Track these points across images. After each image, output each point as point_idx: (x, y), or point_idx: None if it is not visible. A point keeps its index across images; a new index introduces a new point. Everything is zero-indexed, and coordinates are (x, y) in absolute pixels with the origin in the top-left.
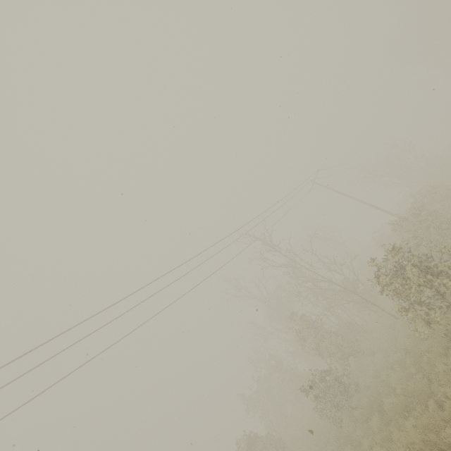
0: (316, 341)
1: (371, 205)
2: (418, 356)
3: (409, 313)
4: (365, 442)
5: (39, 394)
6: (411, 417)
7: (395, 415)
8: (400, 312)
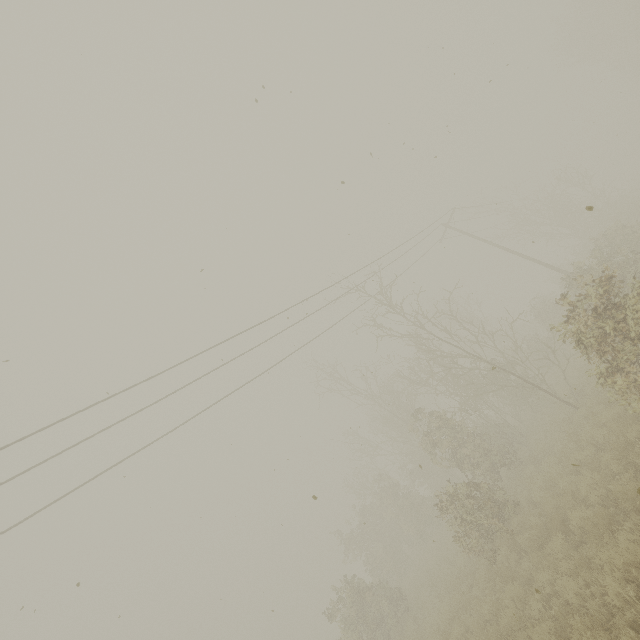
0: (452, 446)
1: (530, 258)
2: (624, 447)
3: (615, 381)
4: (541, 575)
5: (32, 515)
6: (627, 528)
7: (595, 531)
8: (600, 381)
